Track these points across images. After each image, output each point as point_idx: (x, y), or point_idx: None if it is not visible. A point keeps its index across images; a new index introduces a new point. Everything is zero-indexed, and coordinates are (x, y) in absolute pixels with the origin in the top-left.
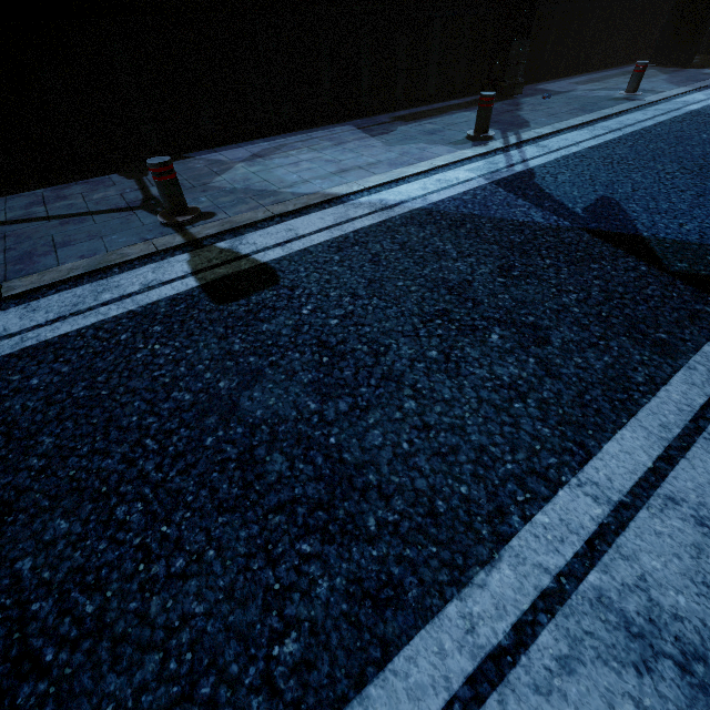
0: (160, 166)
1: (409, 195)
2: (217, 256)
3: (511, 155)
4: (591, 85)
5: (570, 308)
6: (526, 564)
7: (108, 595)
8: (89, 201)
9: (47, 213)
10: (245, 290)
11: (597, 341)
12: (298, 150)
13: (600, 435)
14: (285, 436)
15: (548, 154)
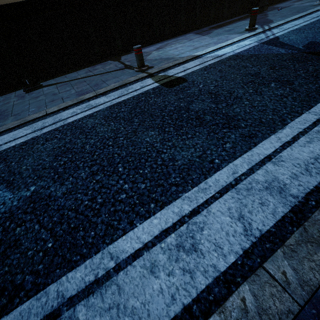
0: (138, 48)
1: (227, 52)
2: (161, 77)
3: (267, 33)
4: (301, 2)
5: (301, 75)
6: (294, 128)
7: (173, 142)
8: (105, 69)
9: (94, 74)
10: (176, 84)
11: (312, 81)
12: (175, 44)
13: (315, 102)
14: (208, 112)
15: (284, 30)
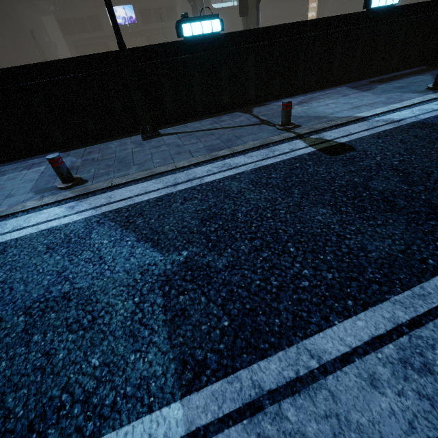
0: (288, 103)
1: (405, 116)
2: (316, 140)
3: None
4: None
5: None
6: None
7: (357, 226)
8: (235, 122)
9: (222, 126)
10: (340, 151)
11: None
12: (323, 99)
13: None
14: (399, 195)
15: None
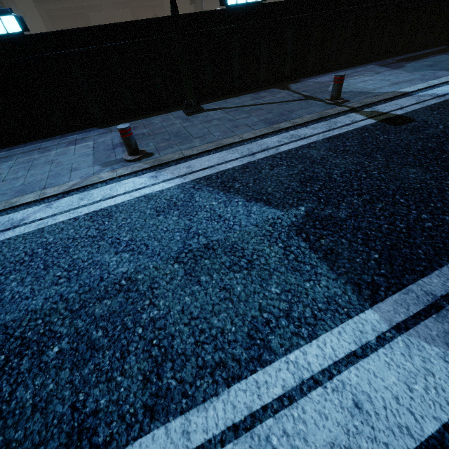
0: (342, 77)
1: (448, 91)
2: (372, 113)
3: None
4: None
5: None
6: None
7: None
8: (278, 97)
9: (266, 102)
10: (402, 122)
11: None
12: (357, 76)
13: None
14: None
15: None
